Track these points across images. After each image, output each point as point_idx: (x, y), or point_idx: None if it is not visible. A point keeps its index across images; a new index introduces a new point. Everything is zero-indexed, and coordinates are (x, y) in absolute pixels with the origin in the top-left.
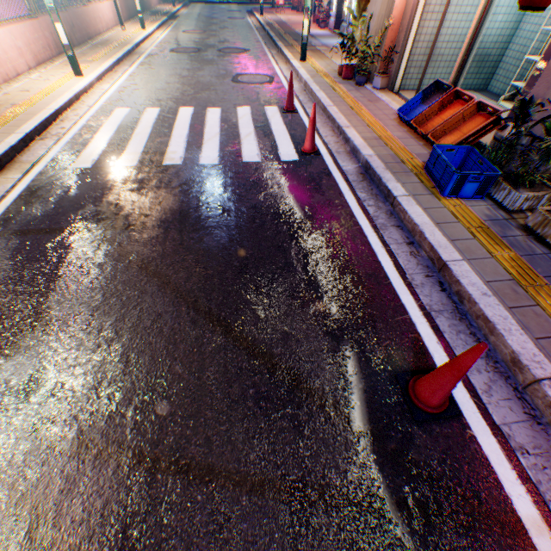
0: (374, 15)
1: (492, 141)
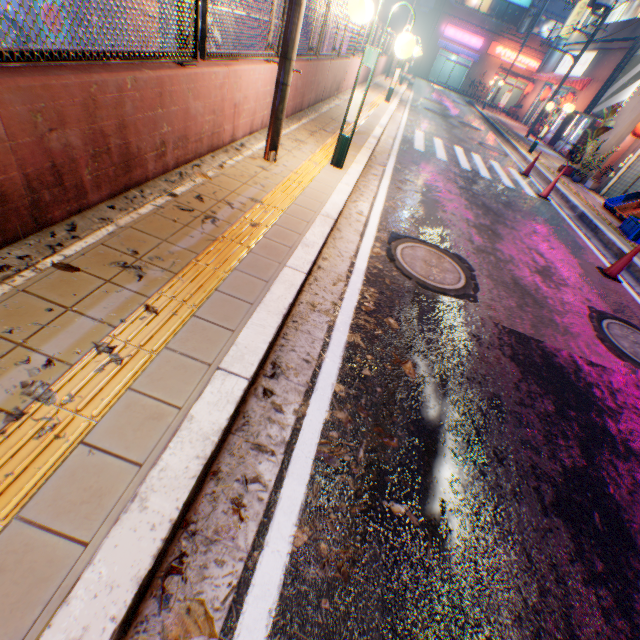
0: (604, 142)
1: None
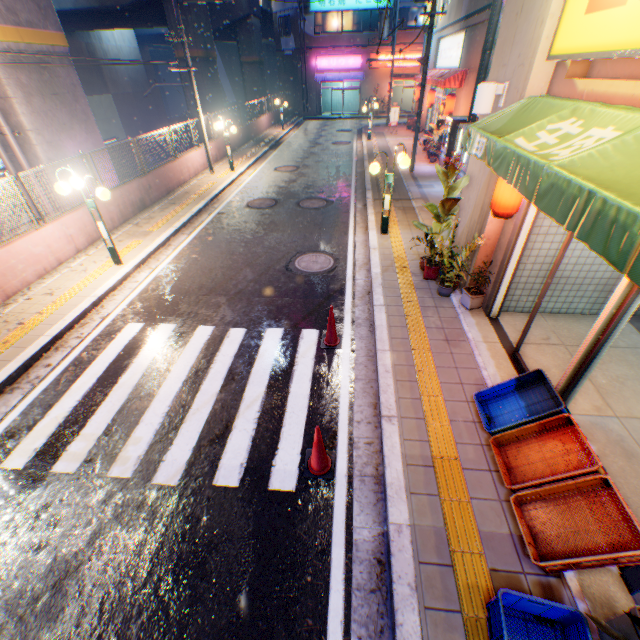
0: (467, 212)
1: (627, 618)
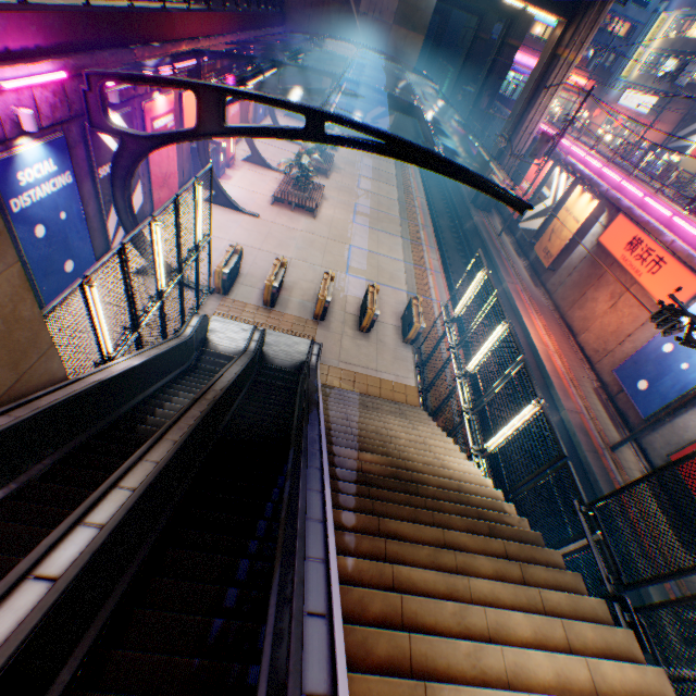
0: None
1: None
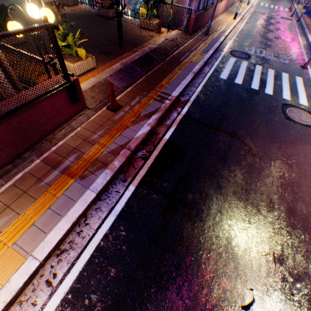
0: None
1: None
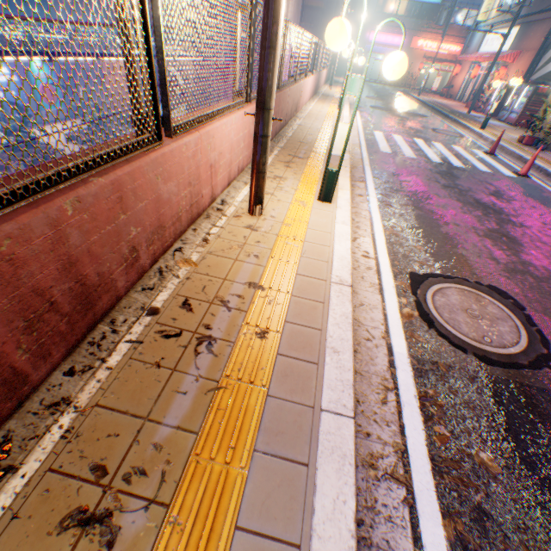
0: None
1: None
